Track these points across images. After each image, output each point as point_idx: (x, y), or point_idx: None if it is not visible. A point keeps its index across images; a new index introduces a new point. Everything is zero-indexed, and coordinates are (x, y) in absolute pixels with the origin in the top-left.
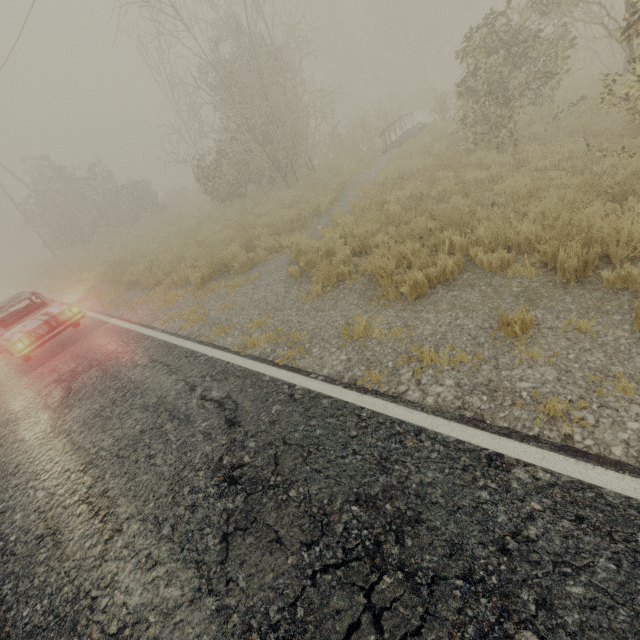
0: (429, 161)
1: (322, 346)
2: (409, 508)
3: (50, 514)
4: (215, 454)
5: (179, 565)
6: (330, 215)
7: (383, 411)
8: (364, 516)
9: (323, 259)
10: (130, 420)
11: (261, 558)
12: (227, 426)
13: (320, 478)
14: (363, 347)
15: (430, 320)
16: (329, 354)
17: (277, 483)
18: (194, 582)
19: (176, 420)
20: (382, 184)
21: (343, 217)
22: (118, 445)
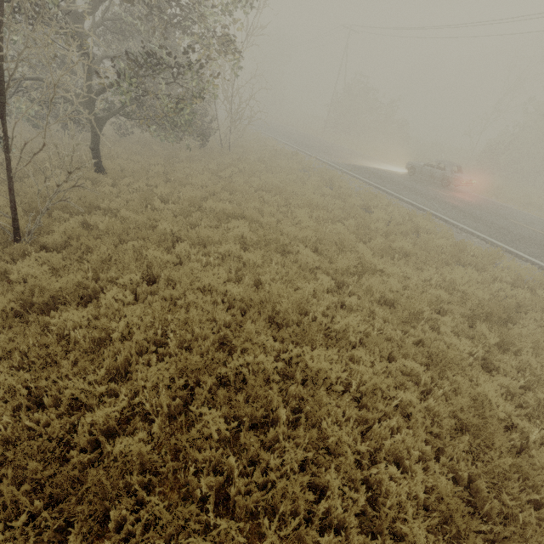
0: None
1: None
2: None
3: None
4: None
5: None
6: None
7: None
8: None
9: None
10: None
11: None
12: None
13: None
14: None
15: None
16: None
17: None
18: None
19: None
20: None
21: None
22: None
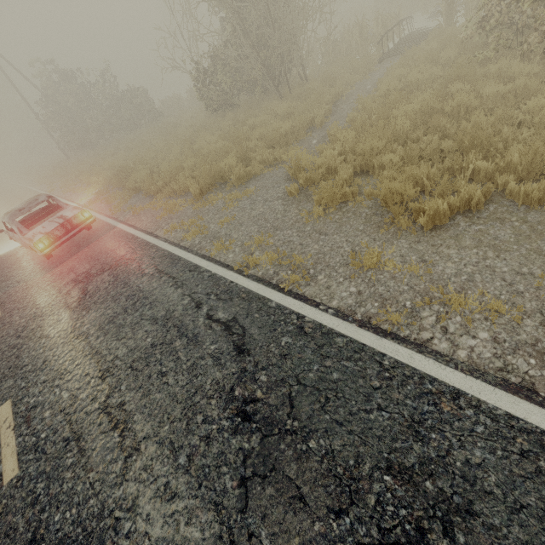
0: (437, 71)
1: (328, 274)
2: (456, 492)
3: (74, 418)
4: (226, 382)
5: (198, 503)
6: (328, 129)
7: (409, 362)
8: (400, 491)
9: (322, 177)
10: (141, 331)
11: (284, 516)
12: (236, 353)
13: (342, 432)
14: (374, 280)
15: (452, 257)
16: (336, 284)
17: (294, 429)
18: (214, 527)
19: (185, 338)
20: (382, 97)
21: (344, 132)
22: (131, 356)
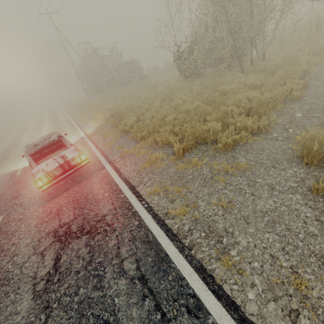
0: None
1: None
2: None
3: None
4: None
5: None
6: None
7: None
8: None
9: None
10: None
11: None
12: None
13: None
14: None
15: None
16: None
17: None
18: None
19: None
20: None
21: None
22: None
